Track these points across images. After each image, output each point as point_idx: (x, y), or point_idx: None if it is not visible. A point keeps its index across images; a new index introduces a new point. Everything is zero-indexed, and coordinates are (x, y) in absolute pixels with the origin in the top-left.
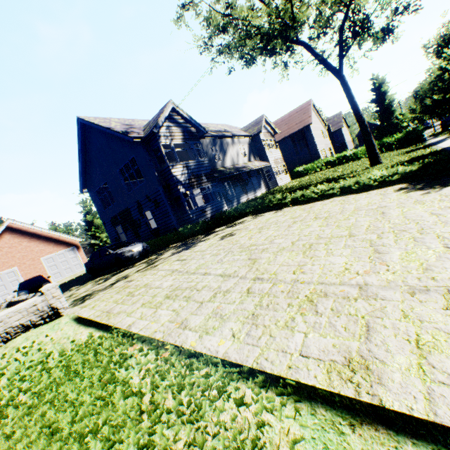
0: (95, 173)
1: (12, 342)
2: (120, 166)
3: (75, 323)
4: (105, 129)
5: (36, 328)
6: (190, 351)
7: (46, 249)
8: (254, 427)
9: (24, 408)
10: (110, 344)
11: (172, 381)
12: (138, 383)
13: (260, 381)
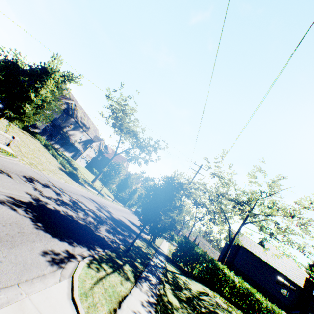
0: None
1: None
2: None
3: None
4: None
5: None
6: None
7: None
8: None
9: None
10: None
11: None
12: None
13: None
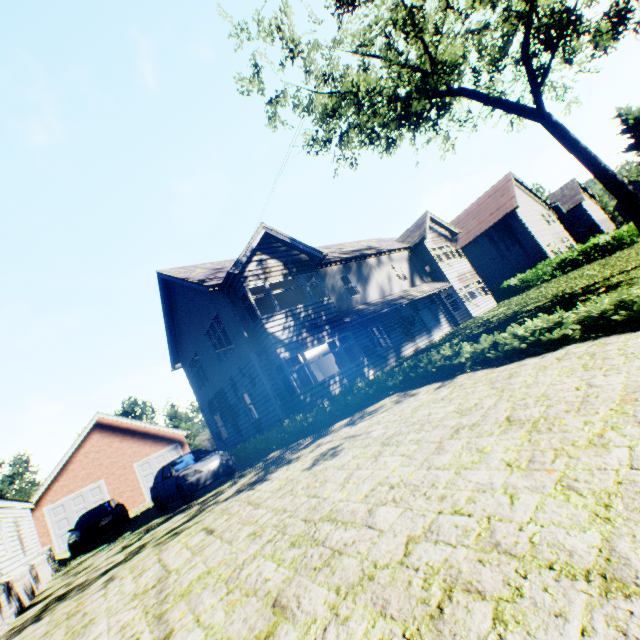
0: (185, 340)
1: None
2: (206, 328)
3: None
4: (181, 281)
5: None
6: None
7: (141, 451)
8: None
9: None
10: None
11: None
12: None
13: None
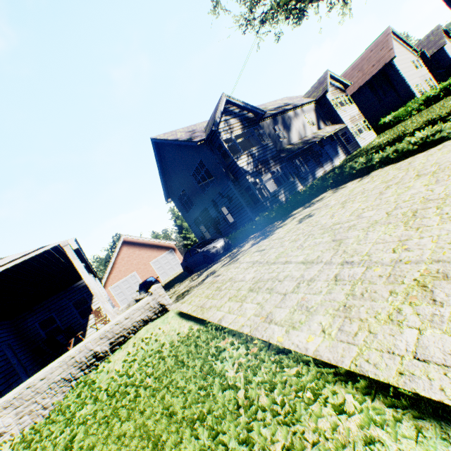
0: (174, 183)
1: (138, 333)
2: (192, 171)
3: (178, 317)
4: (173, 142)
5: (152, 321)
6: (278, 346)
7: (152, 255)
8: (361, 443)
9: (150, 390)
10: (206, 337)
11: (263, 378)
12: (233, 377)
13: (362, 387)
